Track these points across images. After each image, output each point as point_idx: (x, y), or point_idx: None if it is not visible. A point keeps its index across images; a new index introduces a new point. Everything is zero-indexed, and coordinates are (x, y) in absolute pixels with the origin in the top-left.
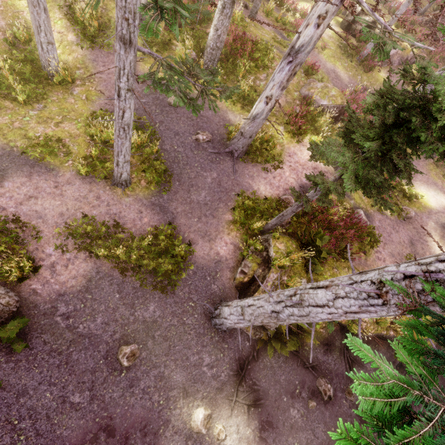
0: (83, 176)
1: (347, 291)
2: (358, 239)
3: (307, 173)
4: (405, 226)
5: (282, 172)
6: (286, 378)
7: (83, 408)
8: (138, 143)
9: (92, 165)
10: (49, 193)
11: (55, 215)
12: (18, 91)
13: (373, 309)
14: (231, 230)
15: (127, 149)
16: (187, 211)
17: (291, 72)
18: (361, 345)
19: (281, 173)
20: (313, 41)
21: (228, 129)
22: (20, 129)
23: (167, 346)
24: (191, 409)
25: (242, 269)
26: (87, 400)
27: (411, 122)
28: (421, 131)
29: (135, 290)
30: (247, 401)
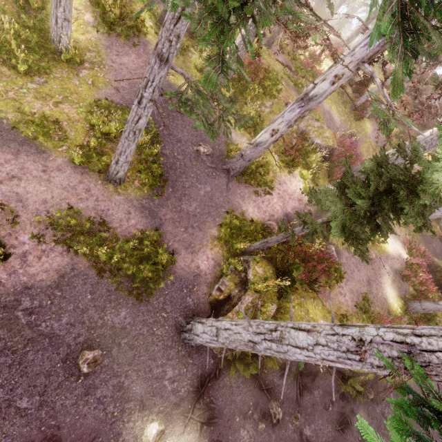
0: (75, 165)
1: (328, 340)
2: (326, 273)
3: (293, 203)
4: (366, 266)
5: (271, 198)
6: (242, 398)
7: (29, 414)
8: (139, 142)
9: (88, 155)
10: (35, 176)
11: (37, 201)
12: (20, 60)
13: (349, 362)
14: (214, 245)
15: (131, 151)
16: (175, 219)
17: (300, 115)
18: (368, 427)
19: (269, 199)
20: (325, 94)
21: (228, 147)
22: (14, 100)
23: (132, 355)
24: (145, 423)
25: (219, 286)
26: (36, 406)
27: (399, 193)
28: (405, 203)
29: (109, 293)
30: (201, 419)
